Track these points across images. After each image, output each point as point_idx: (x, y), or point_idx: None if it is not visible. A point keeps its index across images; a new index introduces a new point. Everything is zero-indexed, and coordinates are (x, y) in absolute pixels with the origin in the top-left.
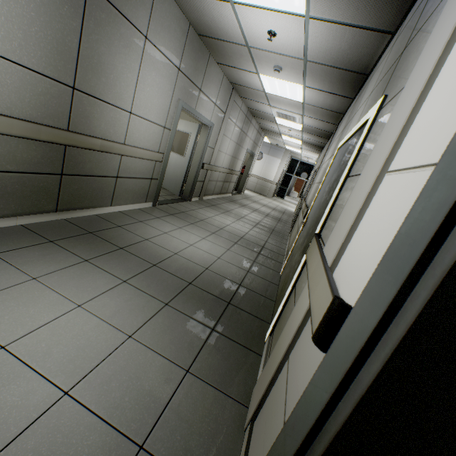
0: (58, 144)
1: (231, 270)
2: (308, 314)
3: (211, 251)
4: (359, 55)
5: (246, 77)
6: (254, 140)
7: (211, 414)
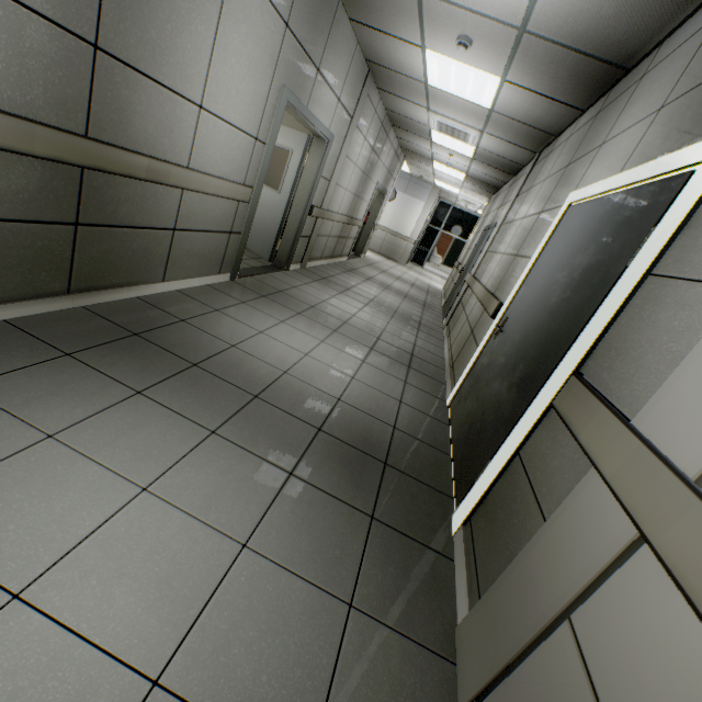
0: (68, 164)
1: (375, 400)
2: (626, 555)
3: (338, 365)
4: (629, 29)
5: (398, 52)
6: (389, 167)
7: (404, 687)
